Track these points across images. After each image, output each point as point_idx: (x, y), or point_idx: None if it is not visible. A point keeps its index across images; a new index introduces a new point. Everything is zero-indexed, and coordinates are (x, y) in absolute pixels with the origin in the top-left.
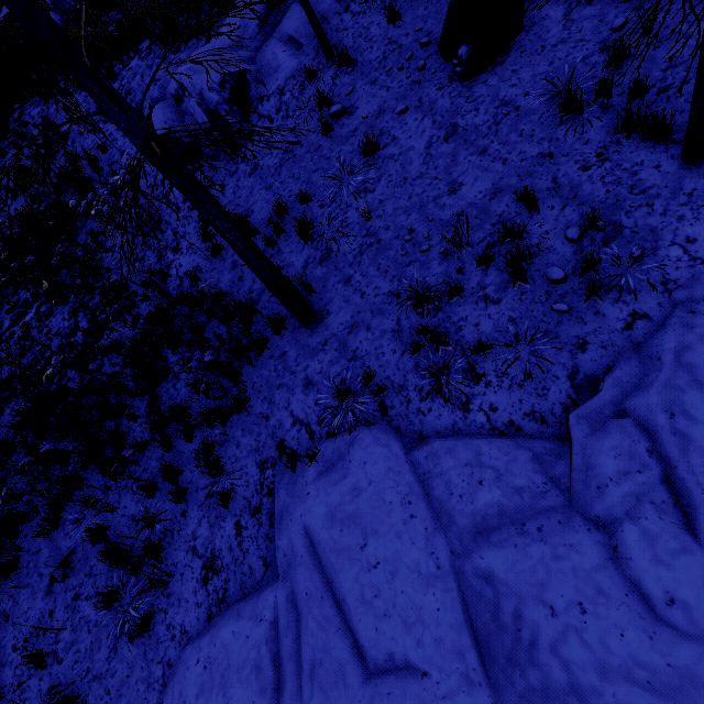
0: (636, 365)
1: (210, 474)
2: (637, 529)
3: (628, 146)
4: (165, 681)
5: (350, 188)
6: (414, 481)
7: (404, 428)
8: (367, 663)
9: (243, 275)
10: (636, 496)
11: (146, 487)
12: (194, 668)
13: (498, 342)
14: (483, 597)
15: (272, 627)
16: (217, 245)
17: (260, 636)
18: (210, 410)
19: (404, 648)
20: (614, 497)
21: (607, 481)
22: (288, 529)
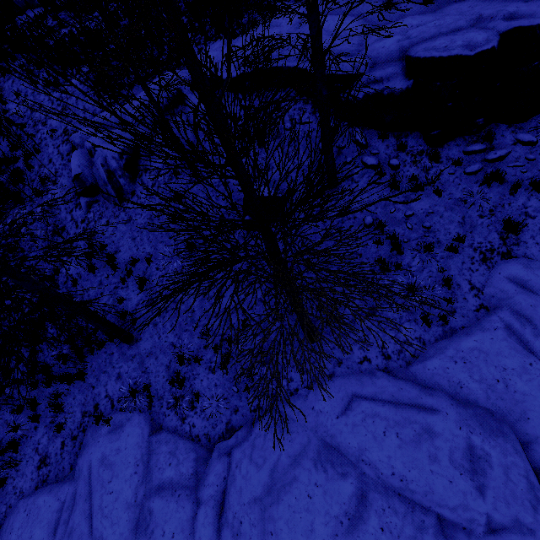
0: (246, 432)
1: (55, 412)
2: (204, 510)
3: (293, 316)
4: (6, 514)
5: (173, 267)
6: (145, 453)
7: (155, 419)
8: (93, 535)
9: (104, 292)
10: (212, 495)
11: (17, 409)
12: (21, 513)
13: (207, 394)
14: (146, 519)
15: (62, 504)
16: (93, 267)
17: (55, 507)
18: (62, 376)
19: (108, 533)
20: (205, 493)
21: (207, 485)
22: (84, 457)
